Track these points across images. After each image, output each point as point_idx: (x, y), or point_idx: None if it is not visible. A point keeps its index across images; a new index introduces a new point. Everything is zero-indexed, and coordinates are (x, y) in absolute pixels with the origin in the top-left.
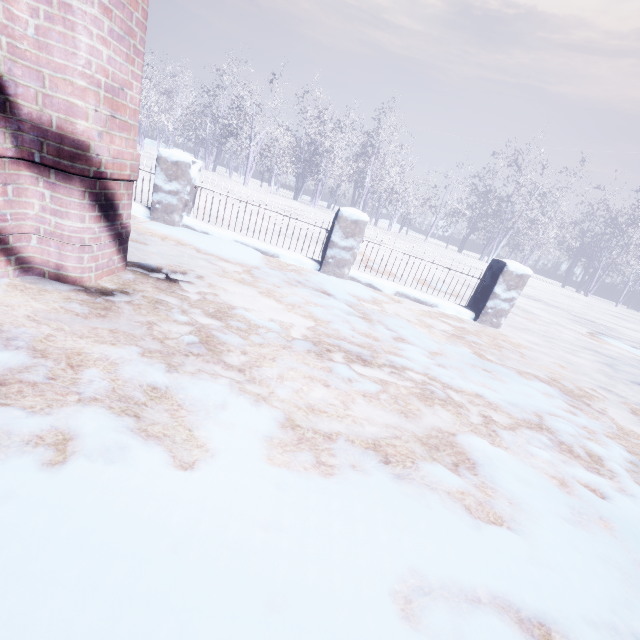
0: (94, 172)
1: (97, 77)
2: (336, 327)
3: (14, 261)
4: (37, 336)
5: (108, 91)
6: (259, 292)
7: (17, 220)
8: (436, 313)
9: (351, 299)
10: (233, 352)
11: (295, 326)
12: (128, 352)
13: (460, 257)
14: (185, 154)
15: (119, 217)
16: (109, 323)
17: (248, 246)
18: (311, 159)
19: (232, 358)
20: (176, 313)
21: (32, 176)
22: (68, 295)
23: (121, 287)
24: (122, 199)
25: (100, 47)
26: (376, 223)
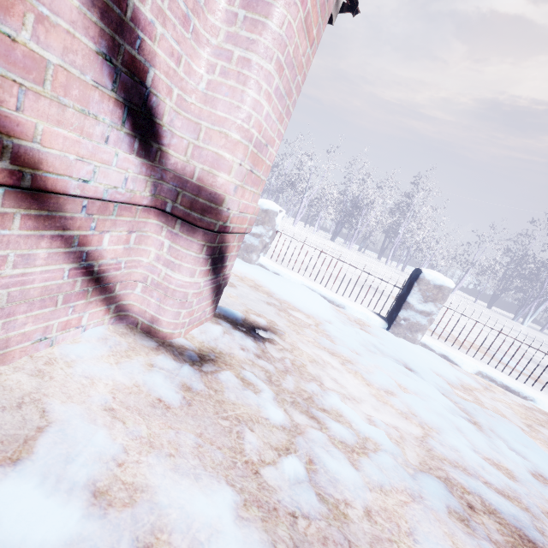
0: (219, 226)
1: (252, 131)
2: (453, 443)
3: (113, 309)
4: (104, 453)
5: (255, 146)
6: (342, 362)
7: (129, 267)
8: (539, 413)
9: (440, 382)
10: (351, 508)
11: (403, 436)
12: (217, 508)
13: (493, 314)
14: (275, 204)
15: (224, 268)
16: (193, 419)
17: (315, 292)
18: (351, 210)
19: (353, 526)
20: (267, 403)
21: (158, 224)
22: (154, 360)
23: (208, 347)
24: (232, 251)
25: (264, 102)
26: (403, 269)
